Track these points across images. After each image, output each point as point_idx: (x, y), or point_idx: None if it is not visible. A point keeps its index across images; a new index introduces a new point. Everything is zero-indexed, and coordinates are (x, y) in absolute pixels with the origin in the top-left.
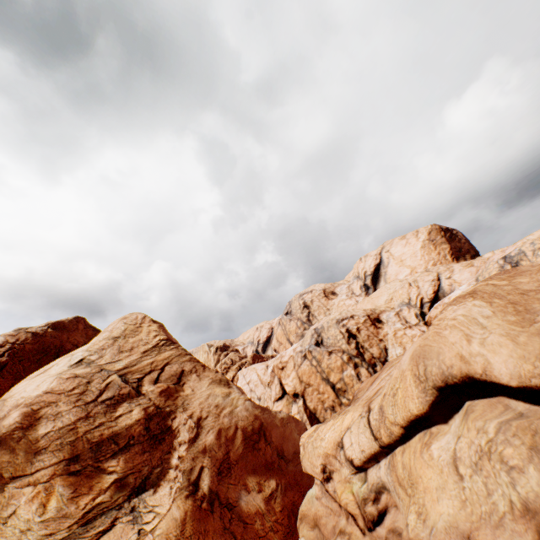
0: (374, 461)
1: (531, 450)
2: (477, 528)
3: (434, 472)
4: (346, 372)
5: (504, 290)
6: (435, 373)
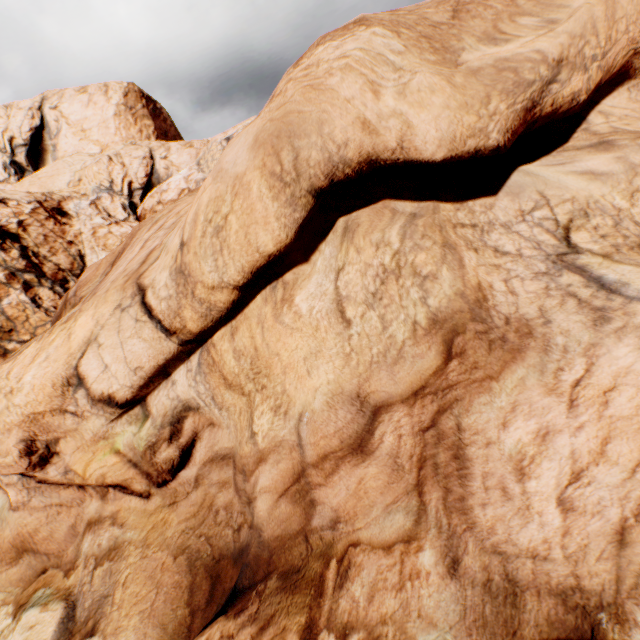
0: (161, 379)
1: (444, 249)
2: (368, 379)
3: (303, 337)
4: (9, 300)
5: (409, 19)
6: (317, 162)
